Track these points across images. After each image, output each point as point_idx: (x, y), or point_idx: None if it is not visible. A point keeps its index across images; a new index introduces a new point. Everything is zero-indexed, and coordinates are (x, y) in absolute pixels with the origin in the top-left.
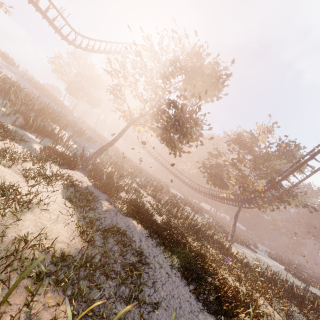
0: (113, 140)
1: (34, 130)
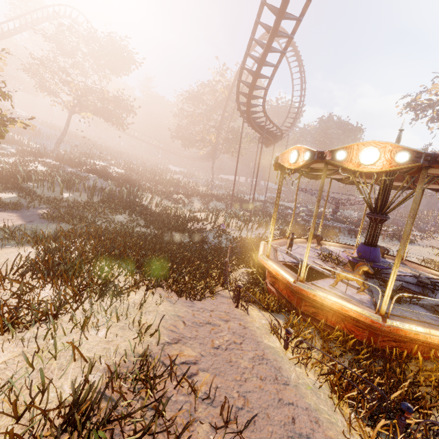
0: (64, 132)
1: (1, 141)
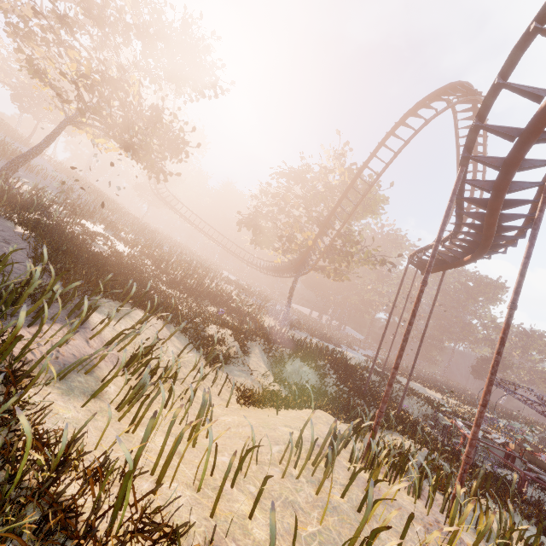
0: (36, 148)
1: None
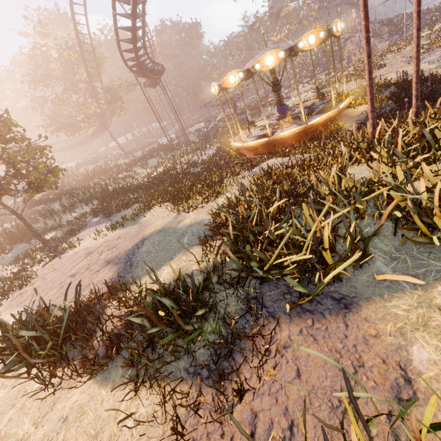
0: None
1: None
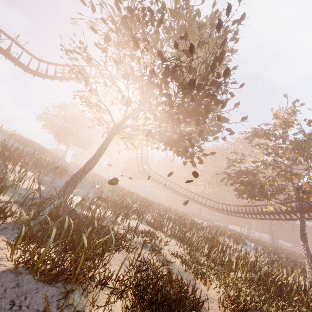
0: (91, 160)
1: None
